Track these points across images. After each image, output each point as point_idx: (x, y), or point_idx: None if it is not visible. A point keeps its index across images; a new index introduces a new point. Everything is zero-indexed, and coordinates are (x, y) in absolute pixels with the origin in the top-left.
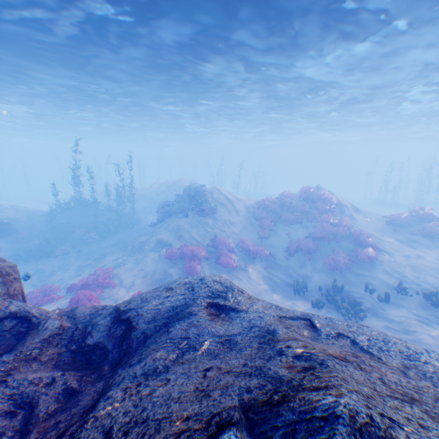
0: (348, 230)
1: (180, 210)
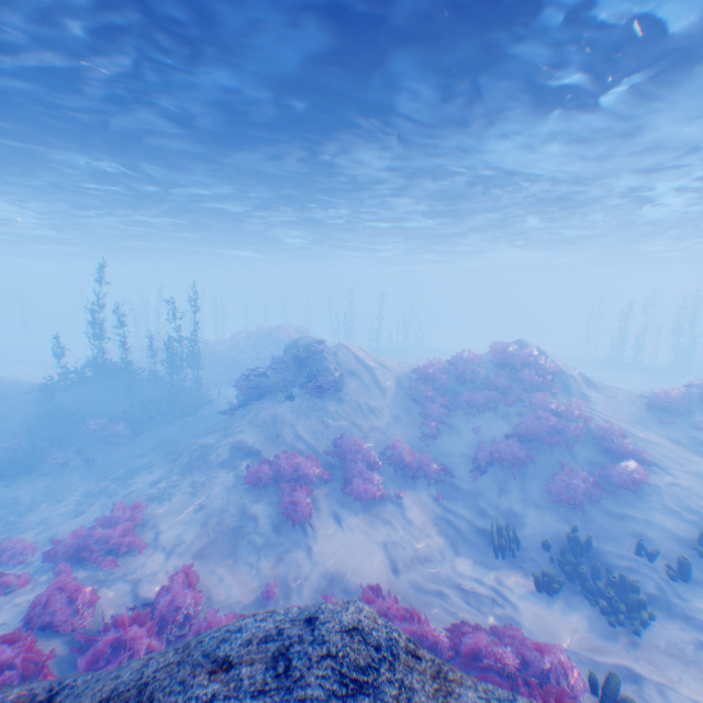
0: (585, 423)
1: (277, 385)
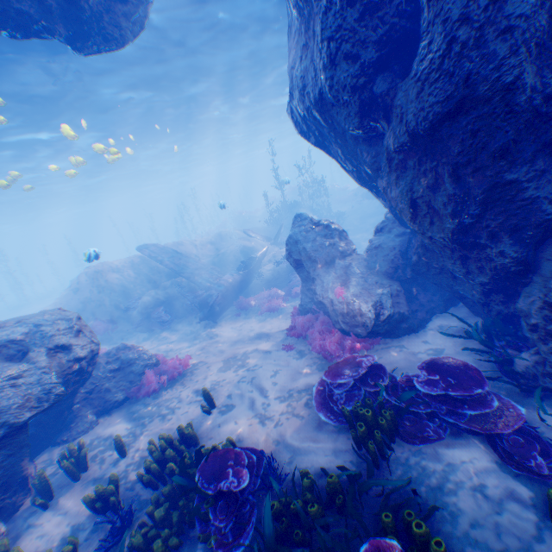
0: None
1: None
